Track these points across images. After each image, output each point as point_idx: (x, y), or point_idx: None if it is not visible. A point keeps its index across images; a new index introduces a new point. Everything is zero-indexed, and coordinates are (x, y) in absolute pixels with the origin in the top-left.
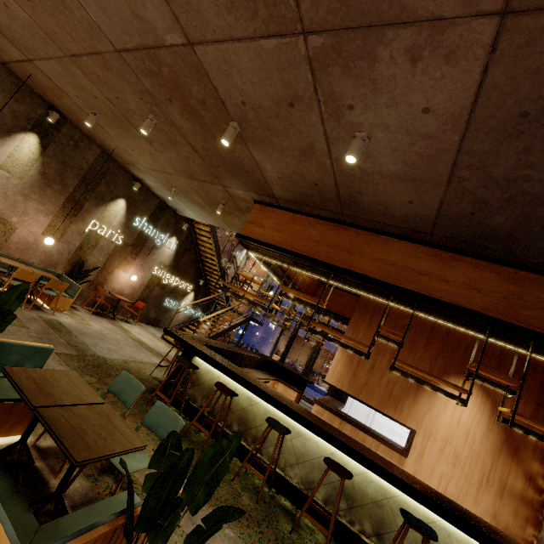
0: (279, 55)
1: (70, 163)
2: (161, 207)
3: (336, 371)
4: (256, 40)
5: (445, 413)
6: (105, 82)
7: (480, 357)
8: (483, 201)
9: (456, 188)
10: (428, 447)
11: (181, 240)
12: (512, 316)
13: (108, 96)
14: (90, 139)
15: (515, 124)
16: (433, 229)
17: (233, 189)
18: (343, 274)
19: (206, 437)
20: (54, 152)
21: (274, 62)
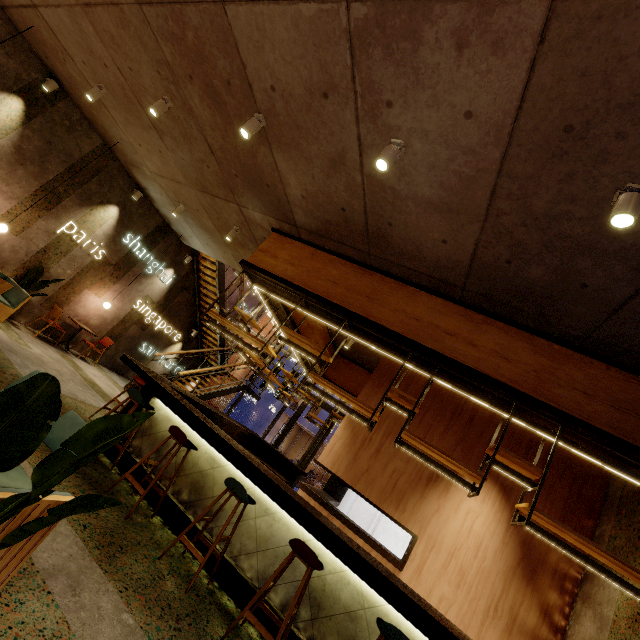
0: (318, 26)
1: (58, 145)
2: (162, 229)
3: (333, 450)
4: (295, 3)
5: (456, 518)
6: (119, 45)
7: (501, 436)
8: (521, 244)
9: (493, 224)
10: (430, 560)
11: (180, 275)
12: (541, 393)
13: (120, 65)
14: (91, 126)
15: (559, 141)
16: (465, 280)
17: (249, 209)
18: (359, 322)
19: (142, 502)
20: (41, 127)
21: (312, 35)
